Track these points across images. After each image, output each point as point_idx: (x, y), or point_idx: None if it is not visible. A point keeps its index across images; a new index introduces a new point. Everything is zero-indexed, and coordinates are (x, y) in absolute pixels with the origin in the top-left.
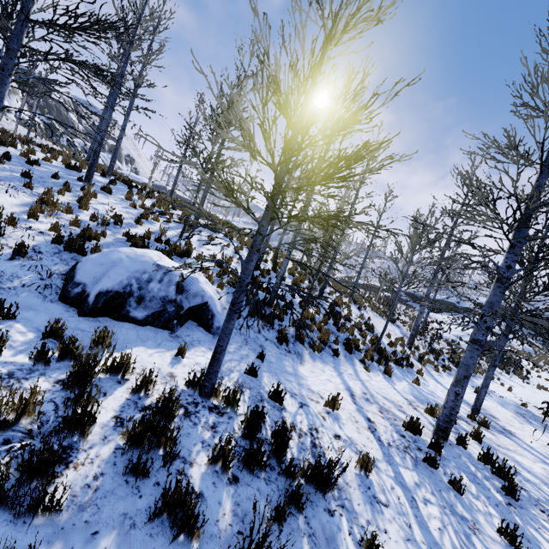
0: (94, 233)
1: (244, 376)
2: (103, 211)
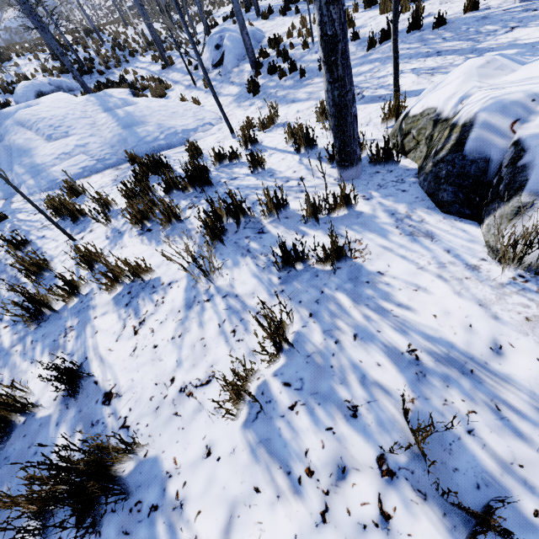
0: None
1: None
2: None
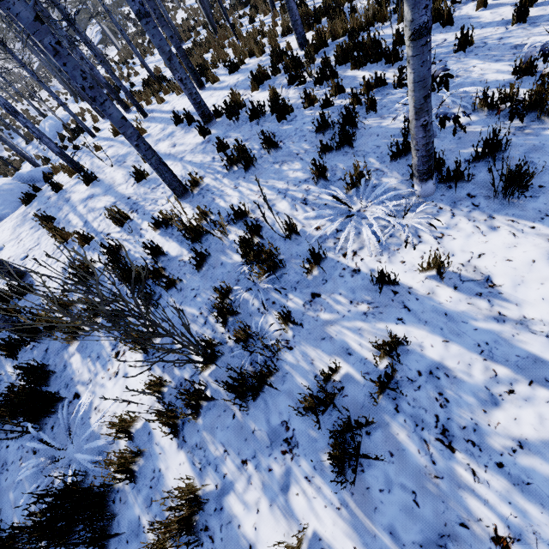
0: None
1: None
2: None
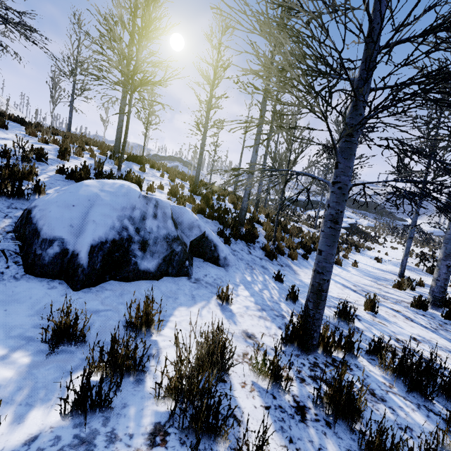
0: (22, 171)
1: (289, 304)
2: (10, 147)
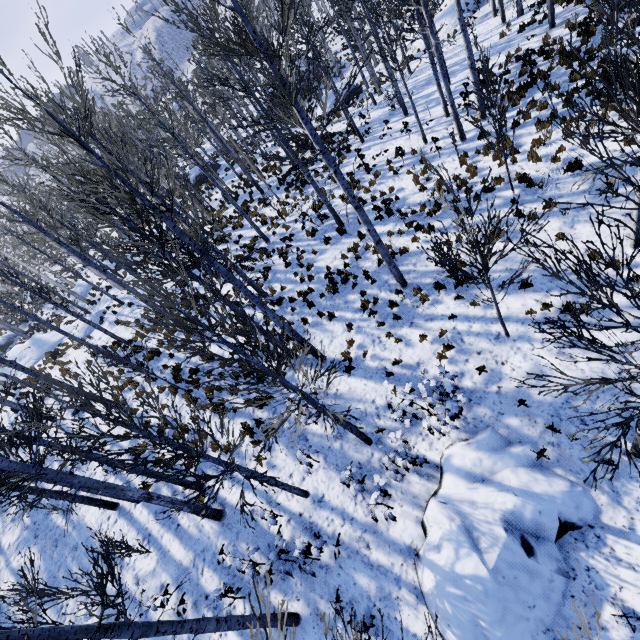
0: None
1: None
2: None
